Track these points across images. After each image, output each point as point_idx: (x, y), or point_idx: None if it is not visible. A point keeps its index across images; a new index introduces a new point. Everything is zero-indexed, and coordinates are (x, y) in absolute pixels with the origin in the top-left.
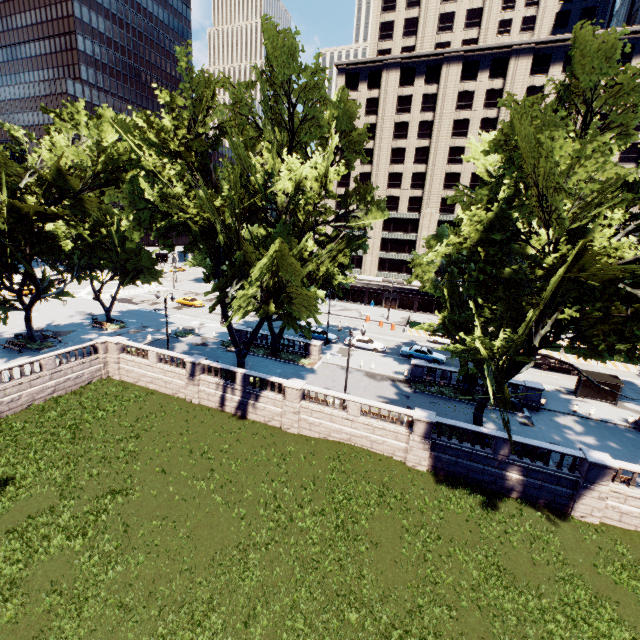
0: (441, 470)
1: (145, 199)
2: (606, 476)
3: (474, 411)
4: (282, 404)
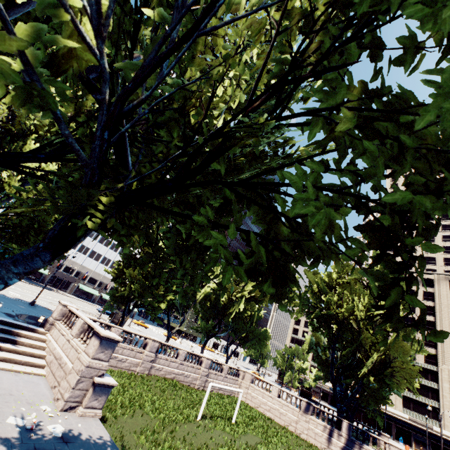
0: None
1: (308, 301)
2: None
3: None
4: None
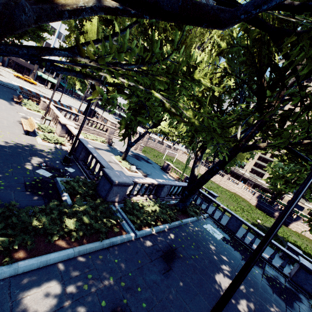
0: (257, 207)
1: None
2: (300, 220)
3: (272, 198)
4: (221, 179)
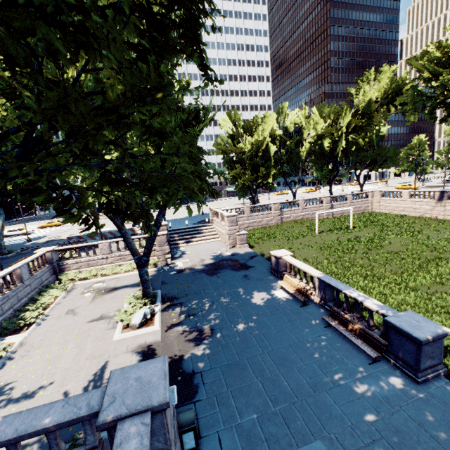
0: None
1: (420, 95)
2: None
3: None
4: None
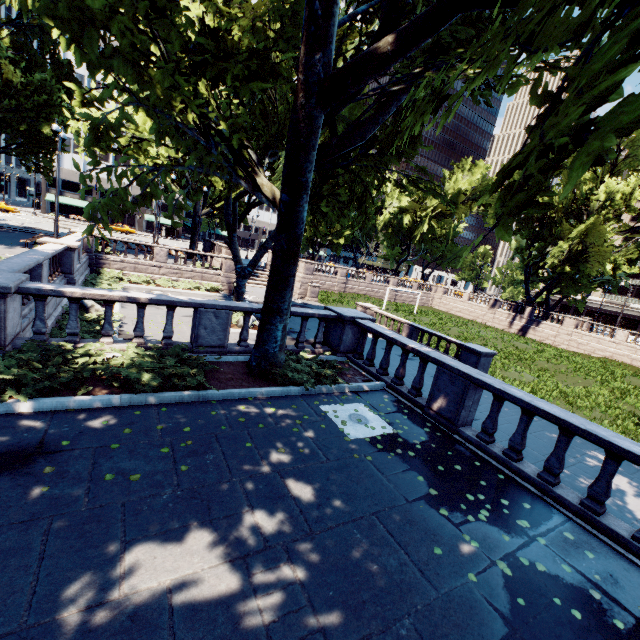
0: None
1: None
2: None
3: None
4: (558, 329)
